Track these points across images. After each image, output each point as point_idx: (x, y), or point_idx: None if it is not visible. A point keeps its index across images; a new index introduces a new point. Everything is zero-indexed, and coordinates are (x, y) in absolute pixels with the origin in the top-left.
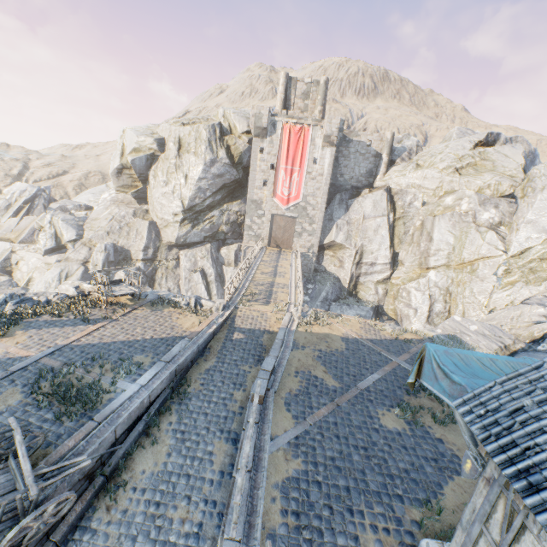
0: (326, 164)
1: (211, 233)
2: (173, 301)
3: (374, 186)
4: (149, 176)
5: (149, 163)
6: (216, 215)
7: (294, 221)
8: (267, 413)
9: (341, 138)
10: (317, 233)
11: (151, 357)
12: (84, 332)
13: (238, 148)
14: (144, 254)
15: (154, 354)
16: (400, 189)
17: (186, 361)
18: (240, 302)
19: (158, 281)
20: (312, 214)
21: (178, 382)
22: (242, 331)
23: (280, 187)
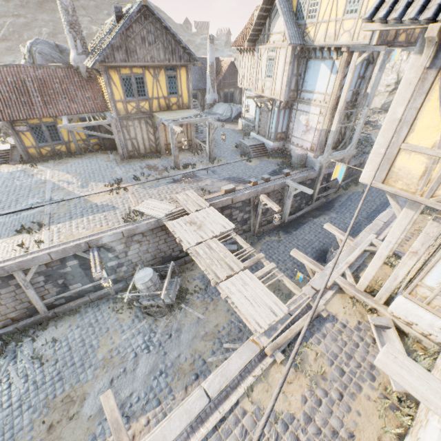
0: None
1: None
2: None
3: None
4: None
5: None
6: None
7: None
8: None
9: None
10: None
11: None
12: None
13: None
14: None
15: None
16: None
17: None
18: None
19: None
20: None
21: None
22: None
23: None
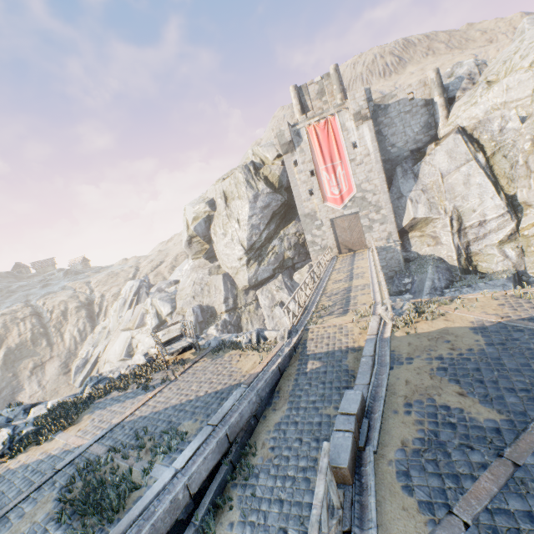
0: (368, 141)
1: (278, 264)
2: (233, 342)
3: (440, 137)
4: (211, 235)
5: (207, 225)
6: (276, 245)
7: (357, 217)
8: (366, 502)
9: (374, 109)
10: (390, 218)
11: (200, 421)
12: (139, 403)
13: (274, 174)
14: (225, 305)
15: (203, 416)
16: (477, 121)
17: (243, 417)
18: (309, 321)
19: (245, 327)
20: (375, 201)
21: (239, 451)
22: (317, 357)
23: (328, 189)
